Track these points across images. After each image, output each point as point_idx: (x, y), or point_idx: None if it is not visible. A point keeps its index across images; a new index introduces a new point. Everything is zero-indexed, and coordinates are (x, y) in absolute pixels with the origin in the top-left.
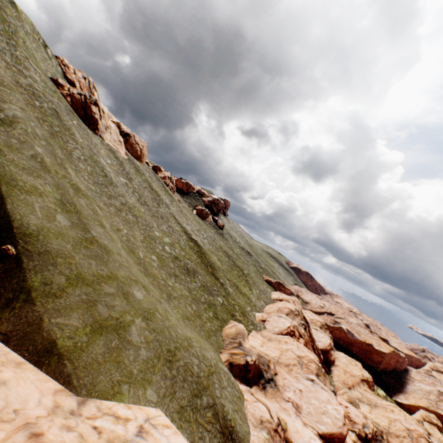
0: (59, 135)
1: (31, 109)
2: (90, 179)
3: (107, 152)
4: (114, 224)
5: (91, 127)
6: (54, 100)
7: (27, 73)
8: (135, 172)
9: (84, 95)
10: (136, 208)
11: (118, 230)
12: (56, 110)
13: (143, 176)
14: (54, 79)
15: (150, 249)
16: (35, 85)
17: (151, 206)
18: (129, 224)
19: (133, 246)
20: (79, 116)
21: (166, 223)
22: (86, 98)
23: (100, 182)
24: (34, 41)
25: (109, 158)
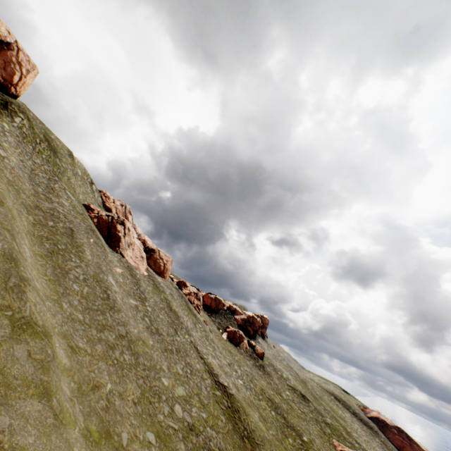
0: (61, 252)
1: (39, 227)
2: (81, 304)
3: (123, 269)
4: (91, 376)
5: (112, 244)
6: (75, 221)
7: (56, 199)
8: (153, 289)
9: (112, 215)
10: (141, 339)
11: (93, 388)
12: (72, 229)
13: (162, 294)
14: (86, 205)
15: (147, 417)
16: (60, 208)
17: (164, 334)
18: (121, 370)
19: (113, 419)
20: (102, 235)
21: (183, 358)
22: (113, 218)
23: (95, 307)
24: (81, 180)
25: (123, 276)
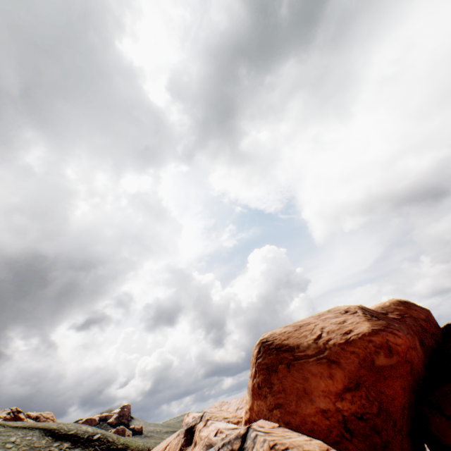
0: None
1: None
2: None
3: None
4: None
5: None
6: None
7: None
8: None
9: (12, 411)
10: None
11: None
12: None
13: None
14: None
15: None
16: None
17: None
18: None
19: None
20: None
21: None
22: (14, 412)
23: None
24: None
25: None
